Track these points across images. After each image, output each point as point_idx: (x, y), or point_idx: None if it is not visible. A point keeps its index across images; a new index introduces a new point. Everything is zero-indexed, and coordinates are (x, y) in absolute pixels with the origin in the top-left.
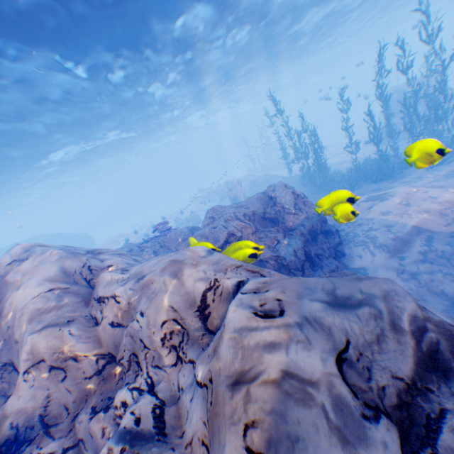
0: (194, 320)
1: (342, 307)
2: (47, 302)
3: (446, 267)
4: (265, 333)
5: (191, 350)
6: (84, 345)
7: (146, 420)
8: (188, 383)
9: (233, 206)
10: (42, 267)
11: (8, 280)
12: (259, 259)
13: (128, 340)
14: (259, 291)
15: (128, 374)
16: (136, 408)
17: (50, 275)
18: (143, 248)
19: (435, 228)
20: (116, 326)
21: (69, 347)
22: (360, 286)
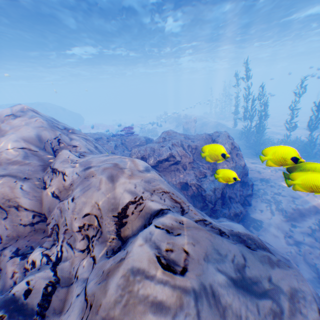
0: (111, 223)
1: (245, 290)
2: (16, 156)
3: None
4: (159, 288)
5: (98, 247)
6: (28, 201)
7: (35, 294)
8: (83, 276)
9: (183, 135)
10: (24, 128)
11: (1, 128)
12: (186, 183)
13: (58, 213)
14: (173, 231)
15: (48, 238)
16: (33, 279)
17: (27, 137)
18: (109, 140)
19: None
20: (55, 197)
21: (15, 198)
22: (270, 274)
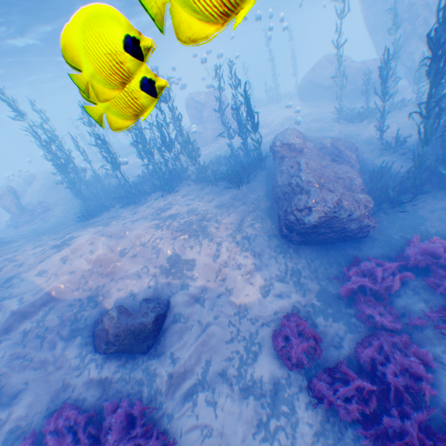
0: None
1: None
2: None
3: (35, 350)
4: None
5: None
6: None
7: None
8: None
9: None
10: None
11: None
12: None
13: None
14: None
15: None
16: None
17: None
18: None
19: (65, 294)
20: None
21: None
22: None
